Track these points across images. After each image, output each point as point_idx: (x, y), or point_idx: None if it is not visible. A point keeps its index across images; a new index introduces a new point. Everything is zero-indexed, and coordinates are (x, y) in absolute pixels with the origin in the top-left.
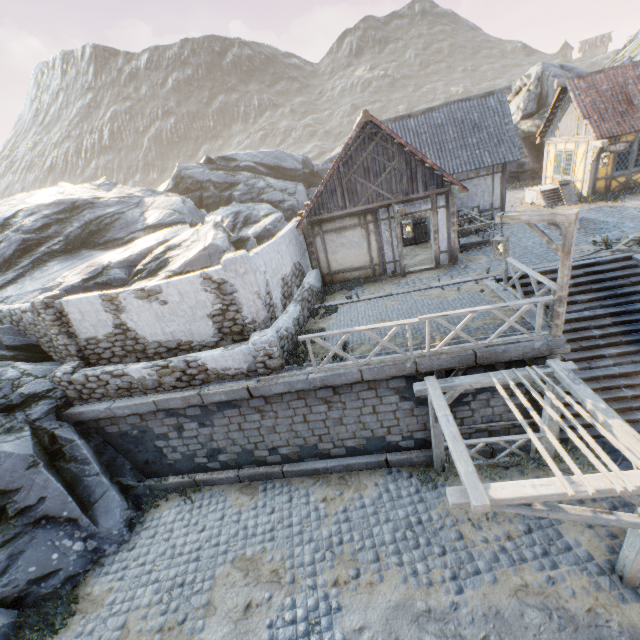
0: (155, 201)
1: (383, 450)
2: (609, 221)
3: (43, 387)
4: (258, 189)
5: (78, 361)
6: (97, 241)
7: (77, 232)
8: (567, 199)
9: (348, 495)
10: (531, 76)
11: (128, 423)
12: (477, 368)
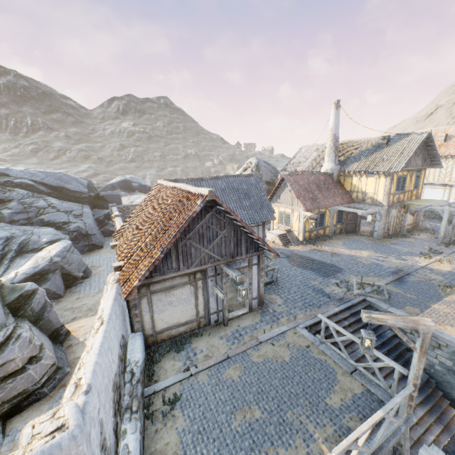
0: None
1: None
2: (328, 263)
3: None
4: (37, 208)
5: None
6: None
7: None
8: (292, 241)
9: None
10: (252, 163)
11: None
12: None
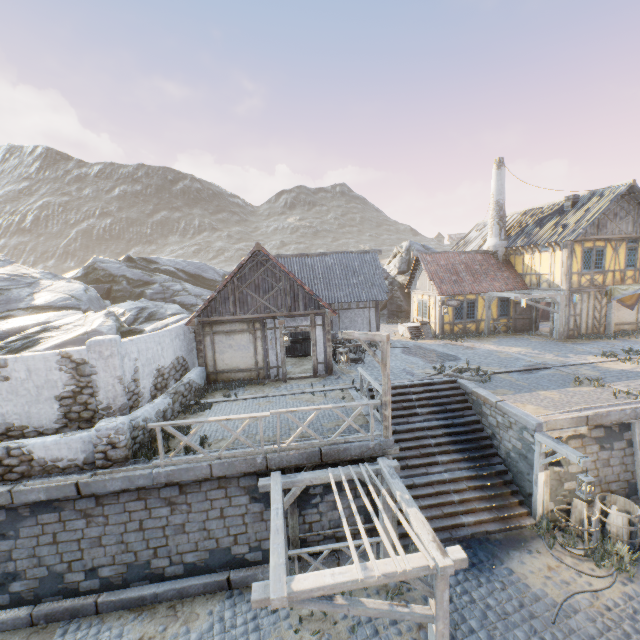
0: (53, 284)
1: (227, 566)
2: (449, 354)
3: None
4: (173, 291)
5: None
6: None
7: None
8: (426, 335)
9: (173, 630)
10: (403, 247)
11: None
12: (324, 466)
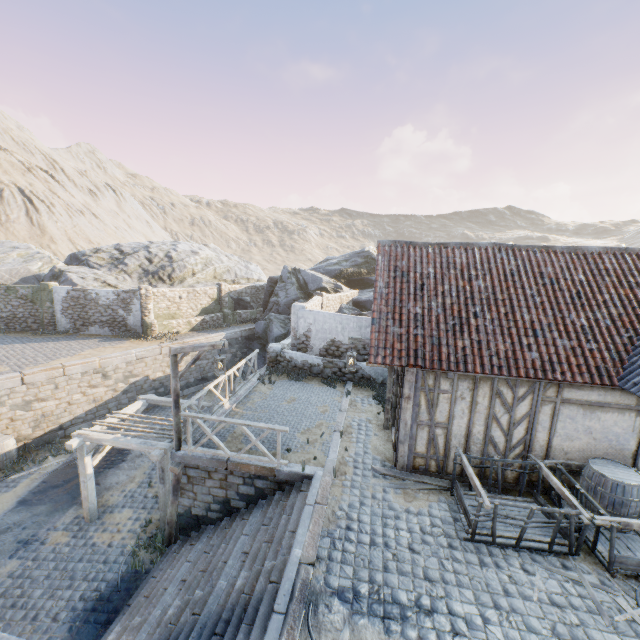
0: None
1: None
2: None
3: None
4: None
5: None
6: None
7: None
8: None
9: None
10: None
11: None
12: None
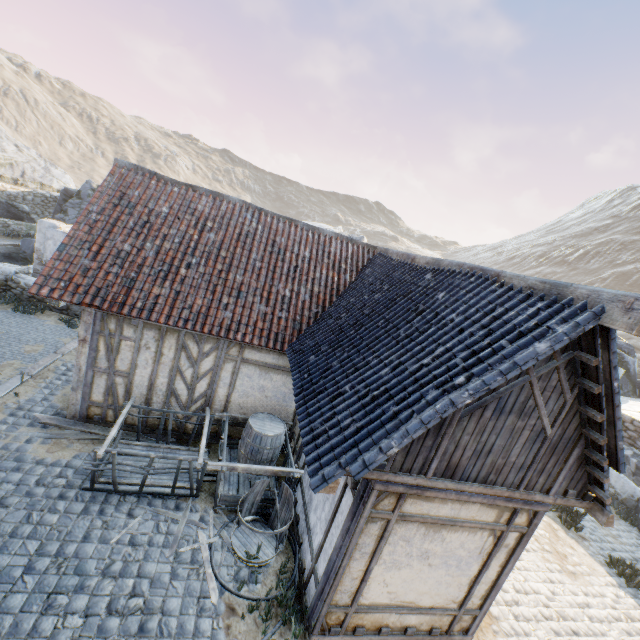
0: None
1: None
2: None
3: None
4: None
5: None
6: None
7: None
8: None
9: None
10: None
11: None
12: None
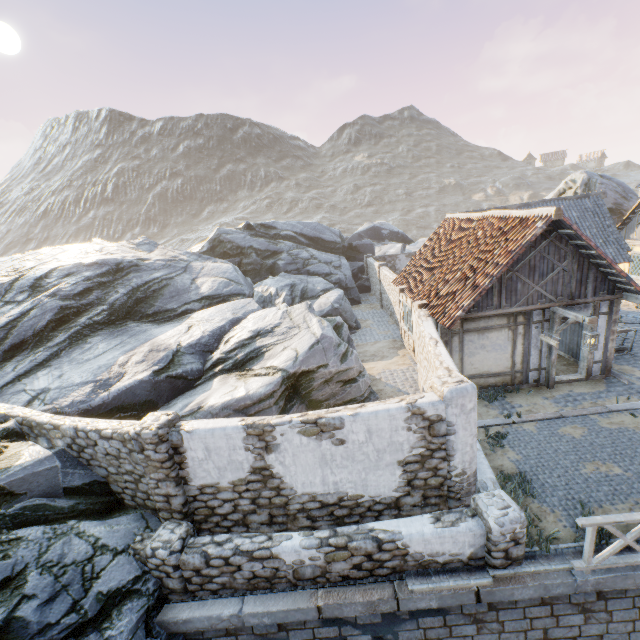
0: (204, 266)
1: None
2: None
3: (128, 573)
4: (302, 259)
5: (184, 523)
6: (144, 311)
7: (123, 299)
8: None
9: None
10: (576, 181)
11: (254, 633)
12: None
